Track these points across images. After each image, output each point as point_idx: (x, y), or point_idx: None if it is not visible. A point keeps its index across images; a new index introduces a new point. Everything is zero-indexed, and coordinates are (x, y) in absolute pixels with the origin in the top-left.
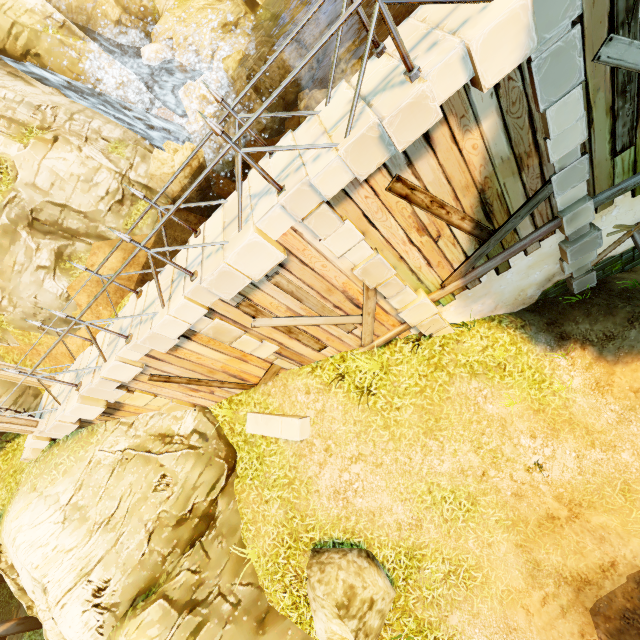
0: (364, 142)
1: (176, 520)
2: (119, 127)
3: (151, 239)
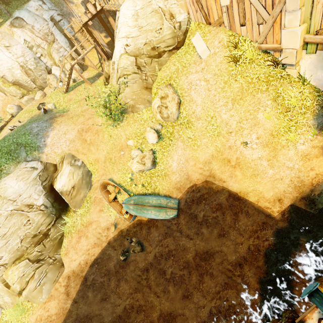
0: None
1: (153, 46)
2: None
3: None
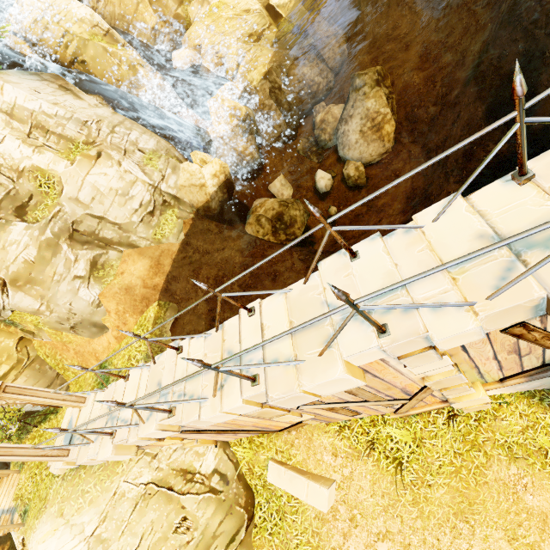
0: (513, 309)
1: None
2: (153, 137)
3: (176, 247)
